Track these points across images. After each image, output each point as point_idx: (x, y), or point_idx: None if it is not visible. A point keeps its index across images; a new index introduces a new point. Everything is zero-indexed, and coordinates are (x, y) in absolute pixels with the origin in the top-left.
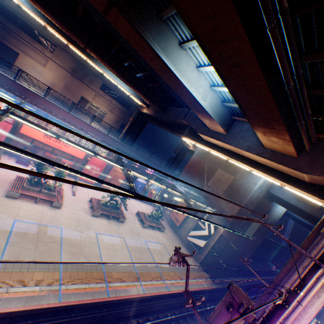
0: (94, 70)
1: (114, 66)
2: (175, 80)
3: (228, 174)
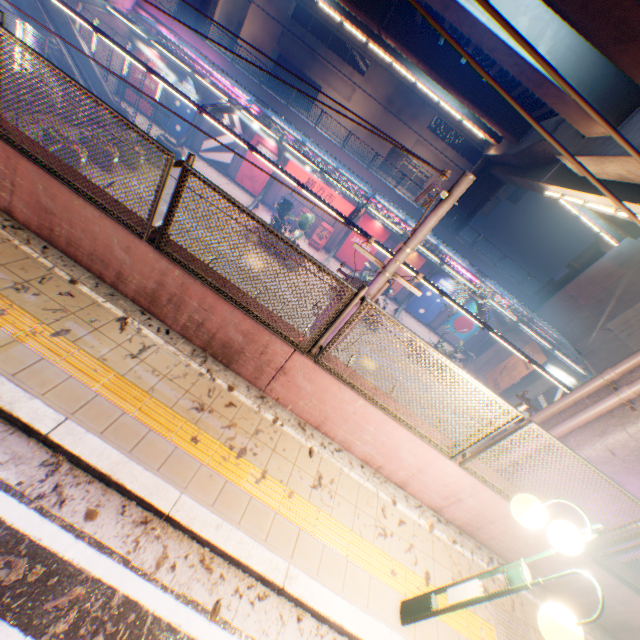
0: (422, 94)
1: (418, 53)
2: (462, 15)
3: None
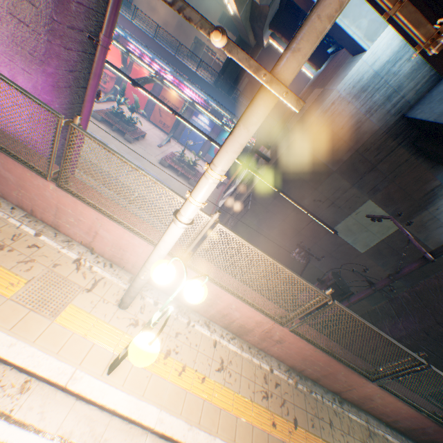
0: None
1: None
2: None
3: (318, 90)
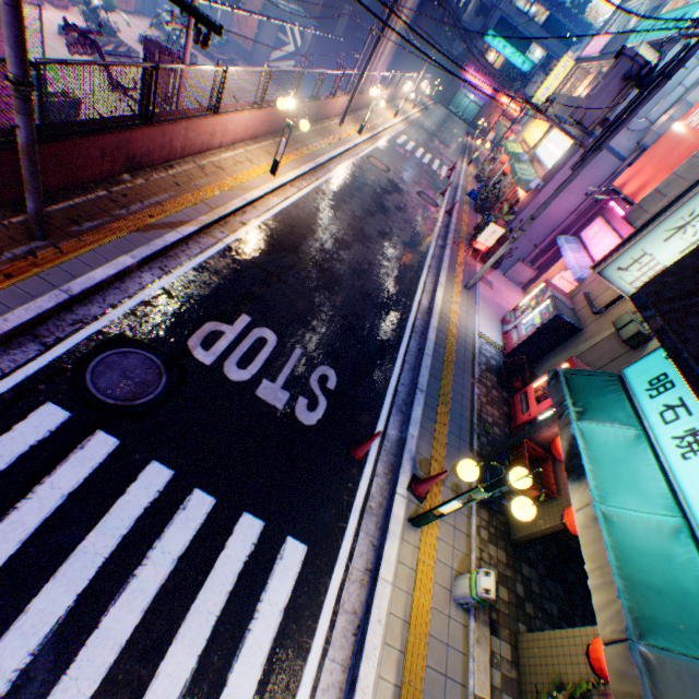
0: None
1: None
2: None
3: None
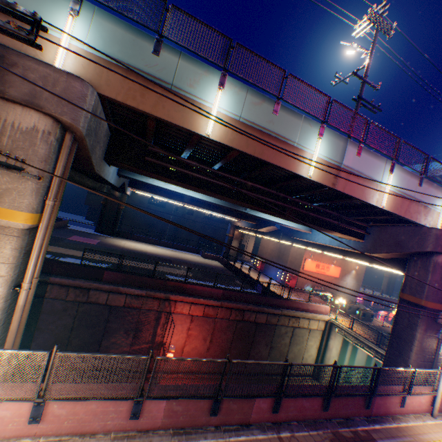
0: None
1: None
2: None
3: None
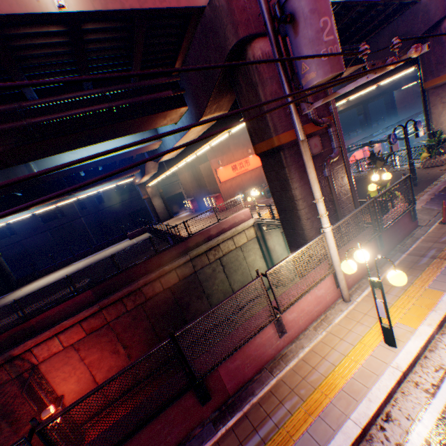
0: None
1: None
2: None
3: None
